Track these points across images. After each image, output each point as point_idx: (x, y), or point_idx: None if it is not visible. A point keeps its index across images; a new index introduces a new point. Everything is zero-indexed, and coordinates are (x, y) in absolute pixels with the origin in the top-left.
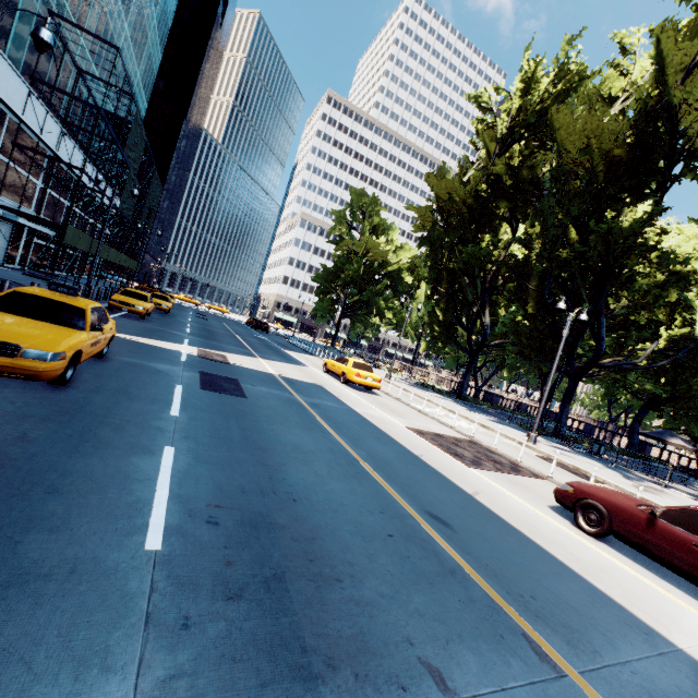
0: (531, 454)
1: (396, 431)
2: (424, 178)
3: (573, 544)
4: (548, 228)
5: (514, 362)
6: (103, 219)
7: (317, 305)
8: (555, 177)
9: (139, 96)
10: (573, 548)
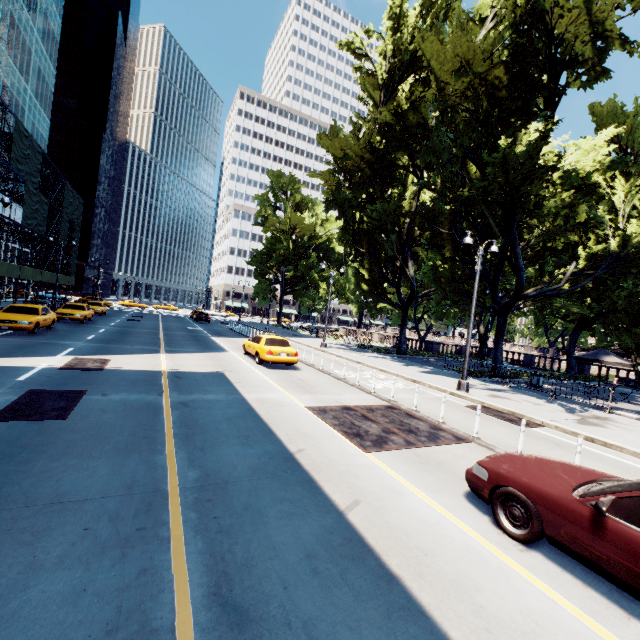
0: (462, 405)
1: (286, 417)
2: (318, 140)
3: (487, 578)
4: (443, 164)
5: (440, 309)
6: (21, 240)
7: (257, 288)
8: (442, 111)
9: (36, 112)
10: (485, 589)
